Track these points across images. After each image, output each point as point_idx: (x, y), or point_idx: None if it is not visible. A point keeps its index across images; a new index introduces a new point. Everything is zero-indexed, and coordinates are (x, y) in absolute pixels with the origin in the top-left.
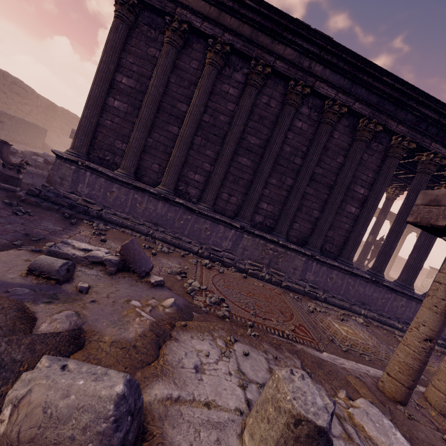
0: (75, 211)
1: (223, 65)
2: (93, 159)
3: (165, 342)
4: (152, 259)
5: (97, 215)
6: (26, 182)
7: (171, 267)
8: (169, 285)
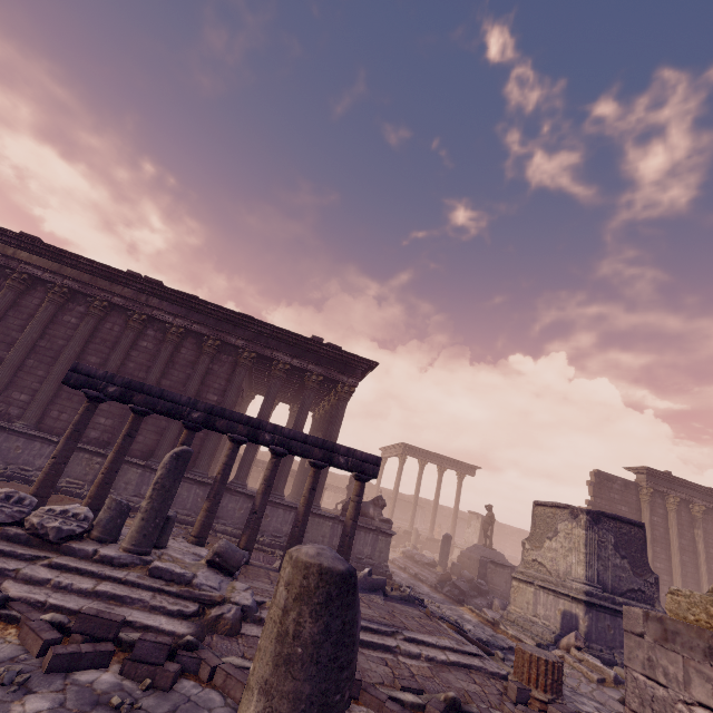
0: None
1: (65, 301)
2: None
3: None
4: None
5: None
6: None
7: None
8: None
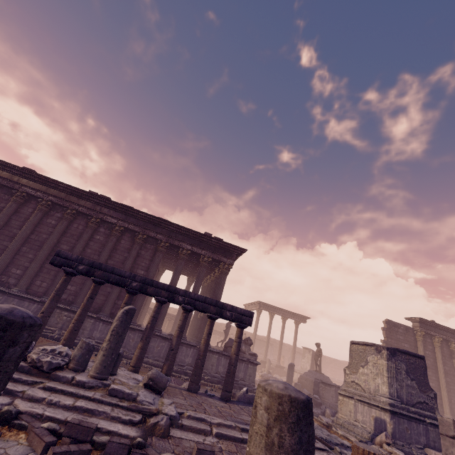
0: None
1: (49, 210)
2: None
3: None
4: None
5: None
6: None
7: None
8: None
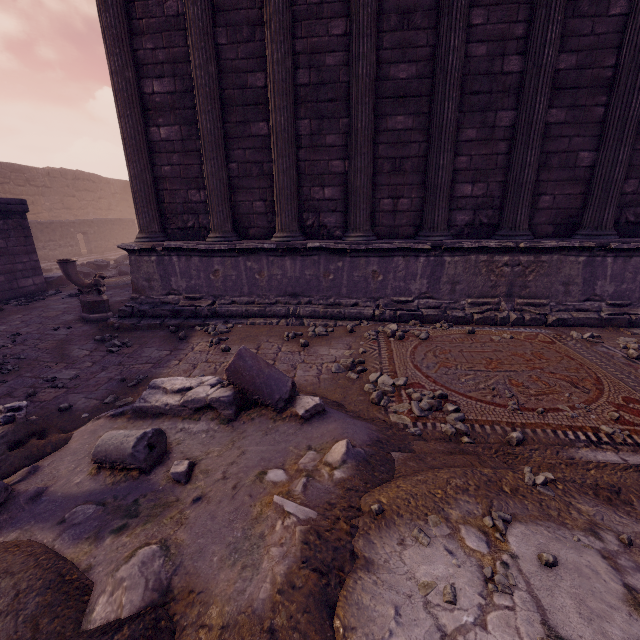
0: (182, 318)
1: None
2: (174, 235)
3: (343, 583)
4: (304, 355)
5: (210, 313)
6: (120, 301)
7: (337, 360)
8: (339, 397)
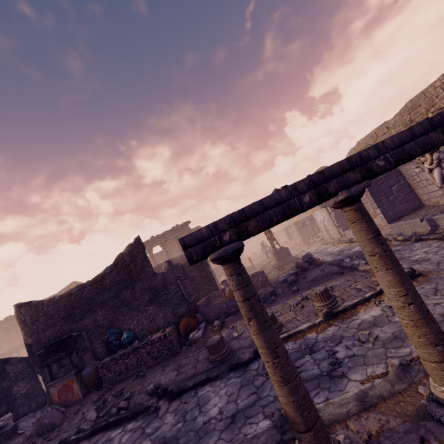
0: None
1: None
2: None
3: None
4: None
5: None
6: None
7: None
8: None
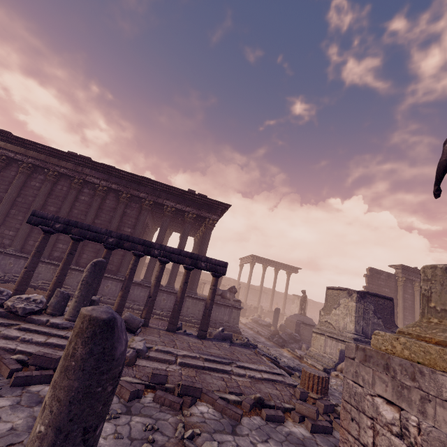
0: None
1: (31, 172)
2: None
3: None
4: None
5: None
6: None
7: None
8: None
